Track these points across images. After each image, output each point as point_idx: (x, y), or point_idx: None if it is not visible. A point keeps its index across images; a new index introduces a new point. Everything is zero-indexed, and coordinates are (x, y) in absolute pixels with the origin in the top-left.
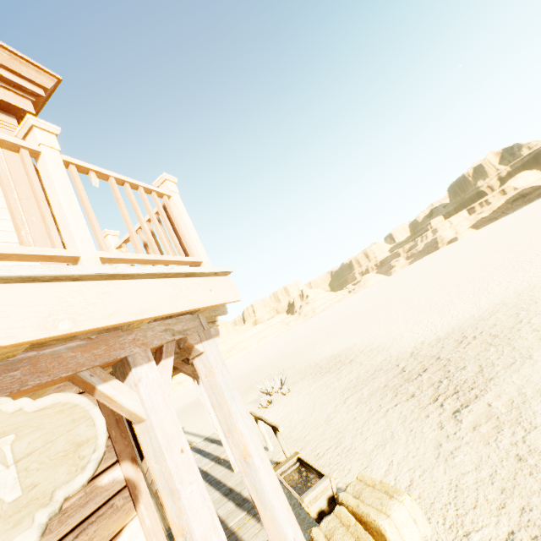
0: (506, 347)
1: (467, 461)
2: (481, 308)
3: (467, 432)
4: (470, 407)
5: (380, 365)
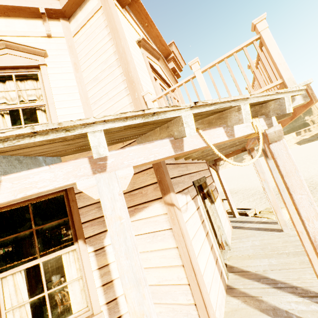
0: (317, 186)
1: None
2: (305, 176)
3: None
4: None
5: (254, 193)
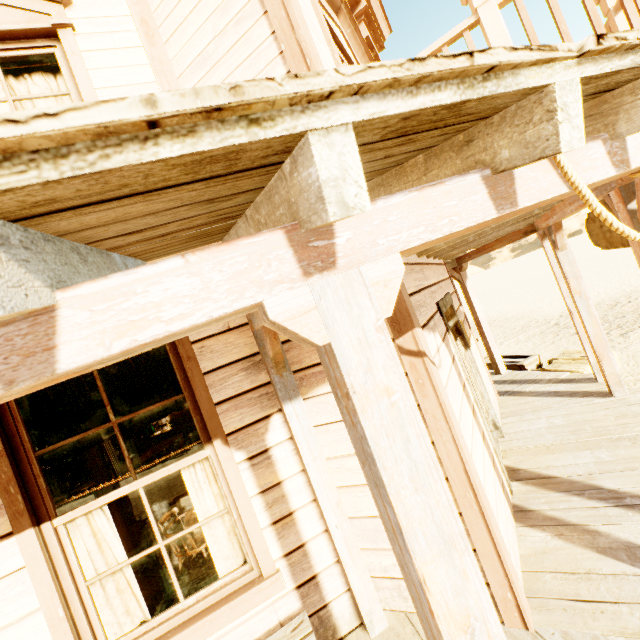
0: None
1: (638, 348)
2: (632, 285)
3: (636, 340)
4: (635, 331)
5: (527, 325)
